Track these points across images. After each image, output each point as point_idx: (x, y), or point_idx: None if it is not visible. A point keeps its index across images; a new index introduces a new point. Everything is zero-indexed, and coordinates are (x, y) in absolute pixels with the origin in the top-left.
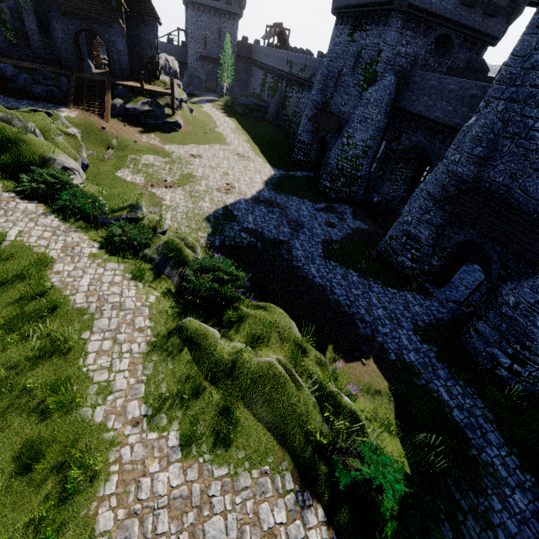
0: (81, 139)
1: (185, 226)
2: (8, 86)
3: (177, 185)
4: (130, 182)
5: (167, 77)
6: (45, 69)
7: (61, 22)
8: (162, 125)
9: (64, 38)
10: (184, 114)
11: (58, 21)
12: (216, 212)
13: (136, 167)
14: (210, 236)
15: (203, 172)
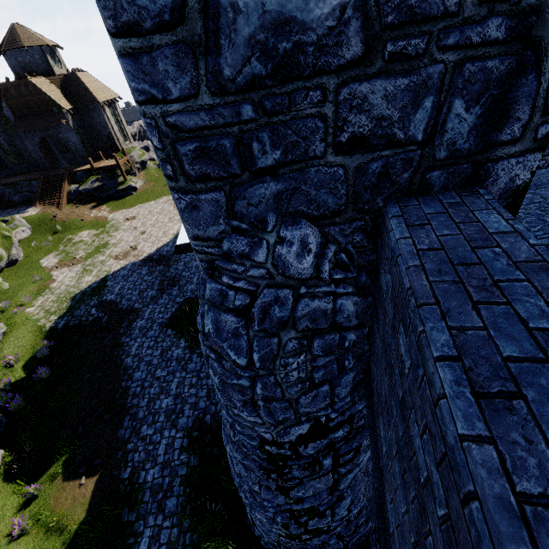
0: (32, 233)
1: (44, 311)
2: (1, 201)
3: (81, 261)
4: (43, 267)
5: (137, 143)
6: (25, 179)
7: (29, 138)
8: (115, 193)
9: (35, 149)
10: (148, 173)
11: (26, 139)
12: (89, 287)
13: (64, 247)
14: (60, 318)
15: (121, 237)
